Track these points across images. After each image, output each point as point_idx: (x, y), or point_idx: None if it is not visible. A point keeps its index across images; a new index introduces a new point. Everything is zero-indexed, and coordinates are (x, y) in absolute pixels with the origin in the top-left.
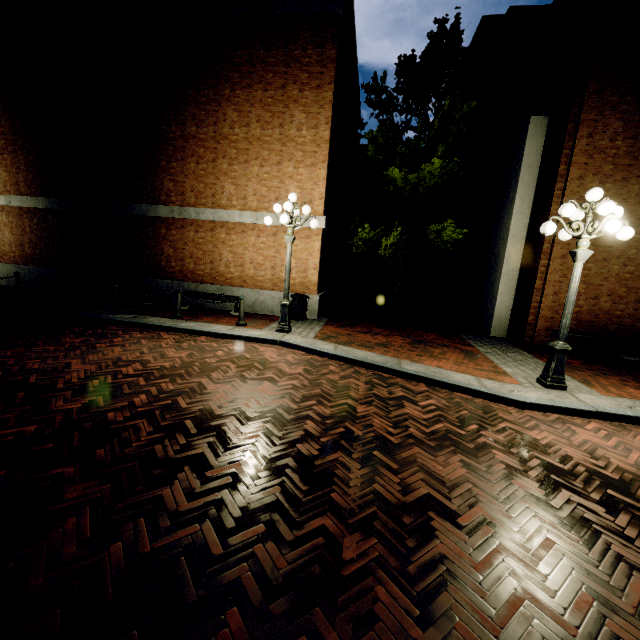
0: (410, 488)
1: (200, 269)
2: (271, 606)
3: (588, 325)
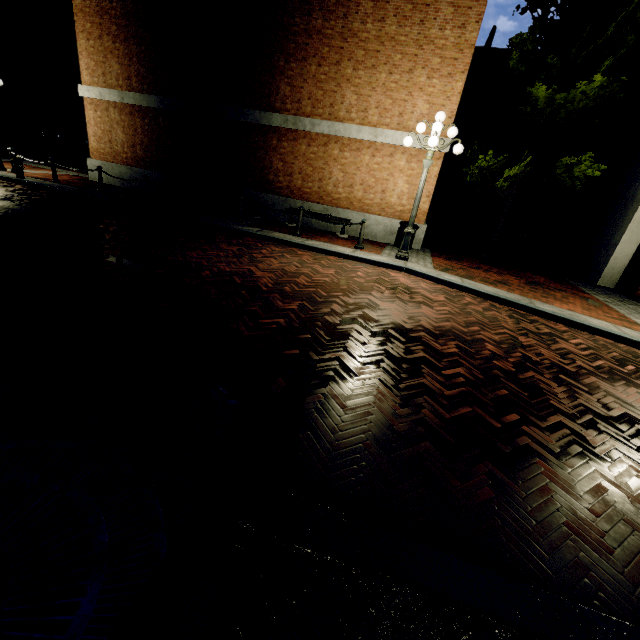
0: (608, 406)
1: (307, 186)
2: (563, 463)
3: None
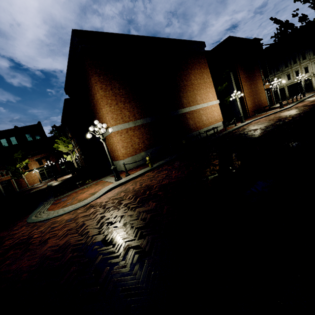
0: None
1: (200, 124)
2: None
3: (253, 109)
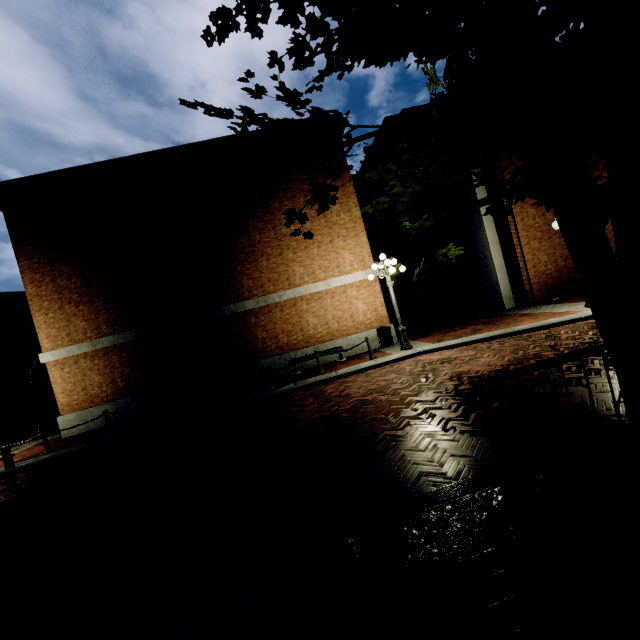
0: None
1: (293, 339)
2: None
3: (559, 279)
